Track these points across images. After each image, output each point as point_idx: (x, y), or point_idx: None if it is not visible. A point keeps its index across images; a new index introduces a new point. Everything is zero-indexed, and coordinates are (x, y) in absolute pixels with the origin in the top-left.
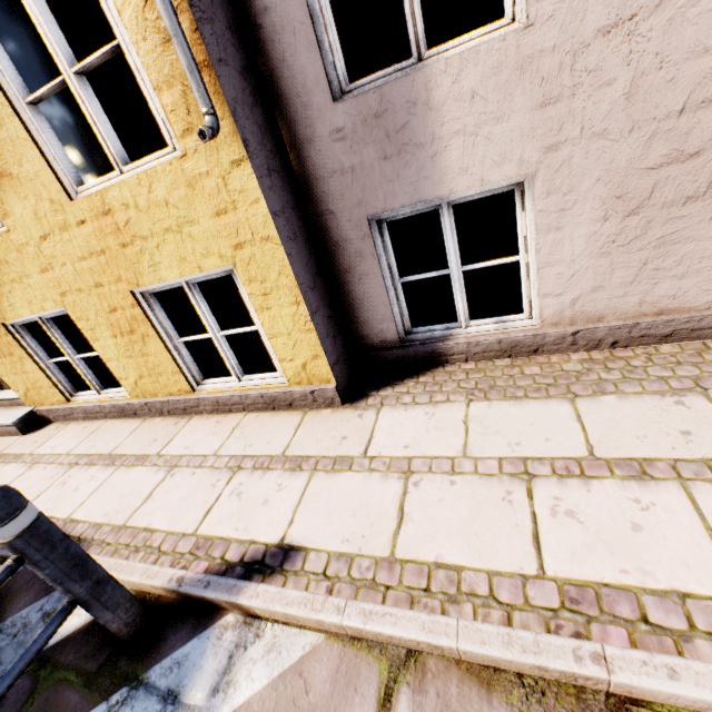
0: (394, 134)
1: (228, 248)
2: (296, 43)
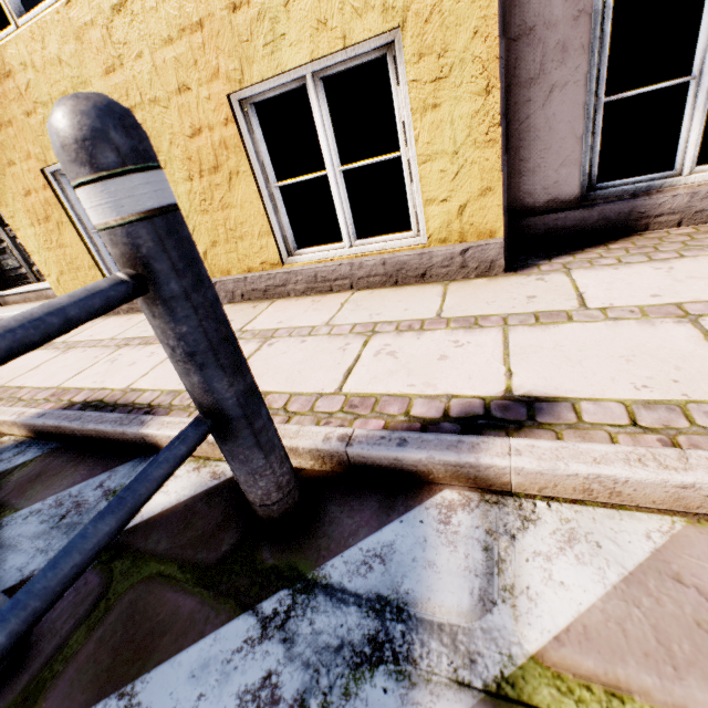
0: None
1: None
2: None
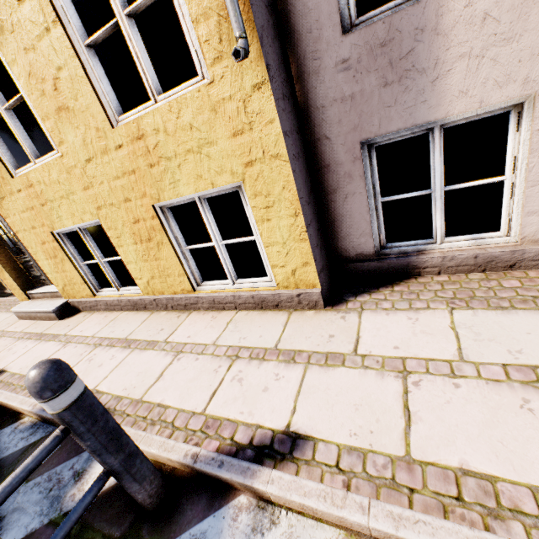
0: (397, 61)
1: (240, 166)
2: None
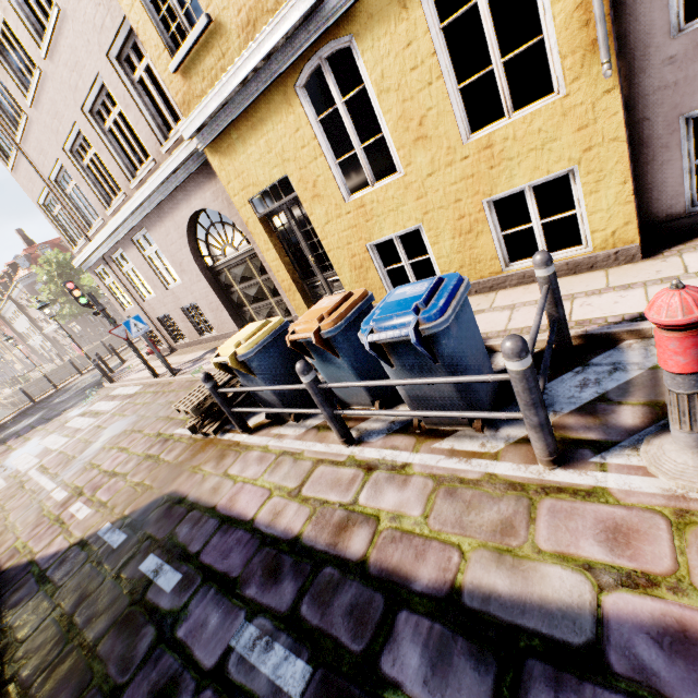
0: None
1: (578, 153)
2: (650, 8)
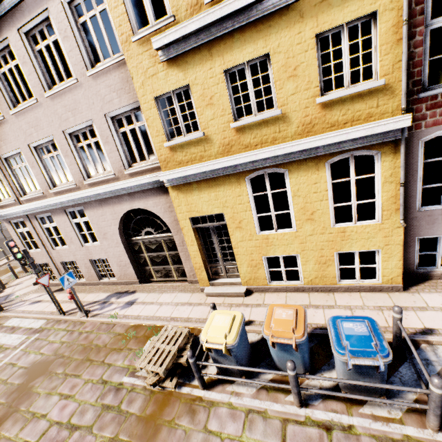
0: (432, 220)
1: (382, 245)
2: (410, 199)
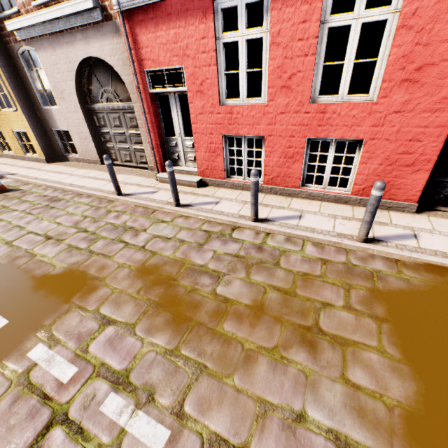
0: (51, 116)
1: (24, 127)
2: (35, 98)
